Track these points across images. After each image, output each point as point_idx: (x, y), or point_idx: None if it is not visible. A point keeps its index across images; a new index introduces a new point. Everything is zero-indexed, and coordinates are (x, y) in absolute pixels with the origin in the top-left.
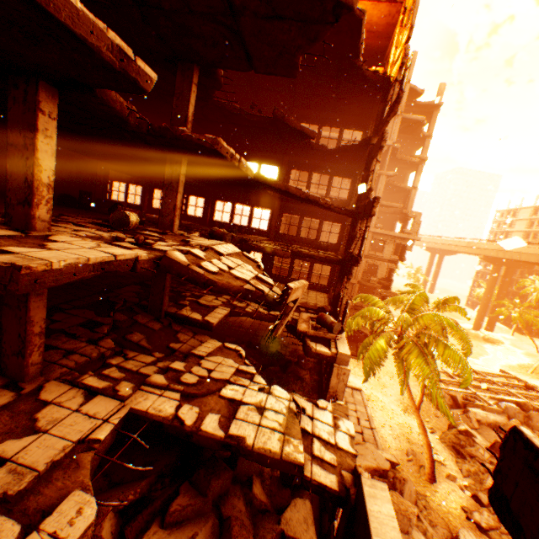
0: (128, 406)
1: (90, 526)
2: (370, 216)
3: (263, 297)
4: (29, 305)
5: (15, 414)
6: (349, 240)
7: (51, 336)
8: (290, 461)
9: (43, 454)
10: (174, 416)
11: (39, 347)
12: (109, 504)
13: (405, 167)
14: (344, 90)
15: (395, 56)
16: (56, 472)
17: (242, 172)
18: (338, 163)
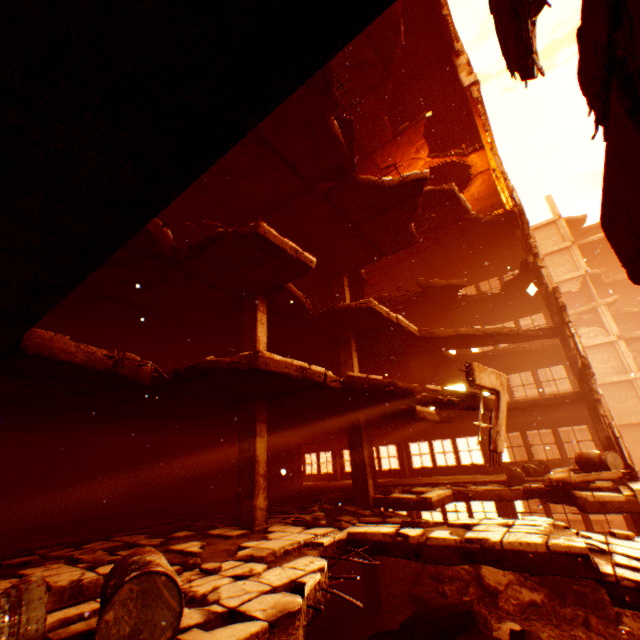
0: (344, 530)
1: (323, 570)
2: (561, 308)
3: (453, 395)
4: (255, 444)
5: (250, 538)
6: (571, 363)
7: (269, 514)
8: (564, 550)
9: (275, 544)
10: (395, 534)
11: (263, 490)
12: (338, 575)
13: (630, 289)
14: (477, 243)
15: (505, 196)
16: (288, 556)
17: (404, 329)
18: (513, 304)
